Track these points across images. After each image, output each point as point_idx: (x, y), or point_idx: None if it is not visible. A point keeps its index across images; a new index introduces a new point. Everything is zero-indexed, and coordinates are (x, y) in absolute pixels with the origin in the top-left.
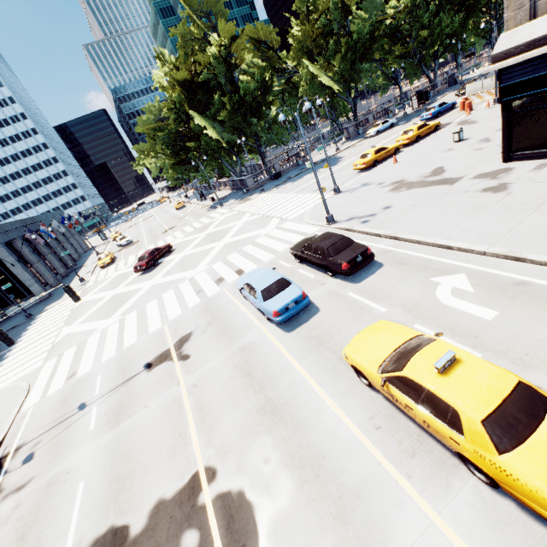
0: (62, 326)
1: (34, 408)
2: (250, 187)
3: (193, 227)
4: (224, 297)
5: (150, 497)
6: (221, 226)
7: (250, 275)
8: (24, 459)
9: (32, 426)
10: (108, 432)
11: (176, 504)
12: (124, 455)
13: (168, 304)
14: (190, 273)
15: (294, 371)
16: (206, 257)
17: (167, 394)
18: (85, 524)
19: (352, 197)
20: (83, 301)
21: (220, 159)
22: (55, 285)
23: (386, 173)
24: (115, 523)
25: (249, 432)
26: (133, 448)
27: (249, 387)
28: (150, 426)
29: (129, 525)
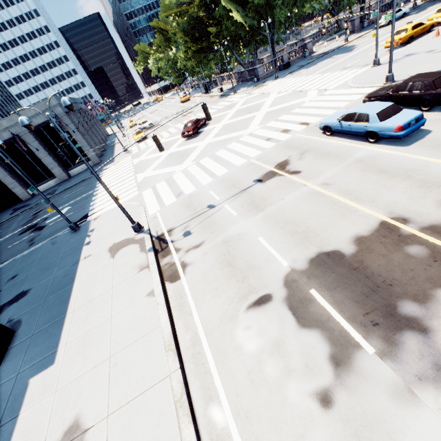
0: (135, 174)
1: (161, 212)
2: (261, 76)
3: (215, 109)
4: (302, 139)
5: (345, 237)
6: (249, 104)
7: (338, 114)
8: (183, 234)
9: (171, 220)
10: (256, 215)
11: (379, 237)
12: (288, 222)
13: (240, 150)
14: (244, 132)
15: (438, 164)
16: (252, 122)
17: (298, 191)
18: (288, 254)
19: (399, 64)
20: (140, 160)
21: (232, 49)
22: (99, 155)
23: (431, 44)
24: (322, 250)
25: (421, 197)
26: (294, 218)
27: (393, 177)
28: (300, 207)
29: (338, 250)
